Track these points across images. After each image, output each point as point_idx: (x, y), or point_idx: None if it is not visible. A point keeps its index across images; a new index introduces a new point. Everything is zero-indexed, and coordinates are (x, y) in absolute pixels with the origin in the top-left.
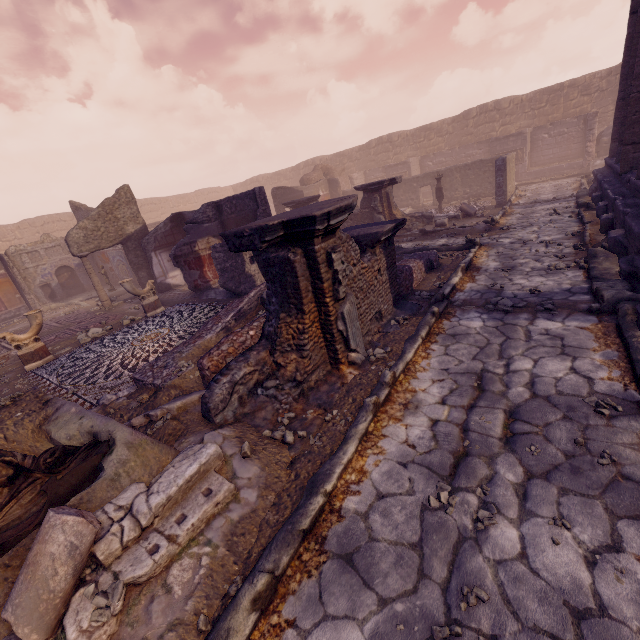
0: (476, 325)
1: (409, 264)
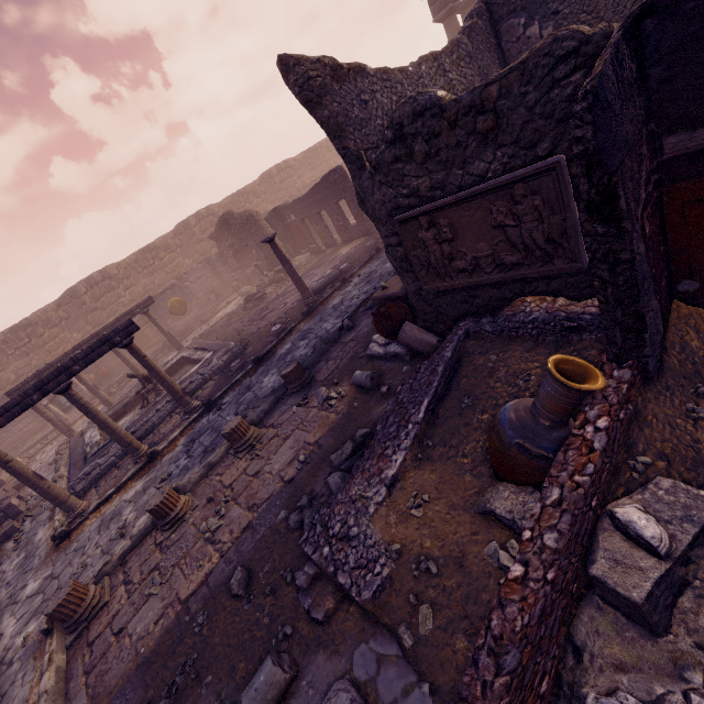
0: None
1: None
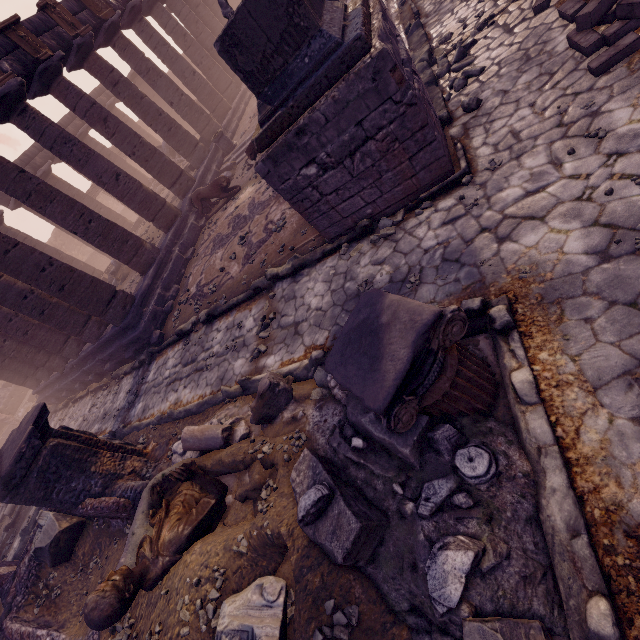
0: (141, 405)
1: None
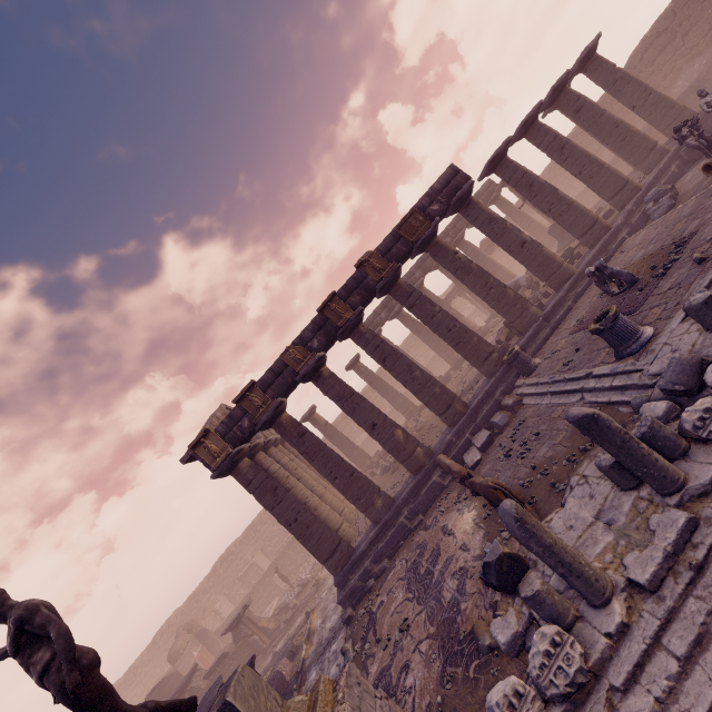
0: (314, 675)
1: (277, 669)
